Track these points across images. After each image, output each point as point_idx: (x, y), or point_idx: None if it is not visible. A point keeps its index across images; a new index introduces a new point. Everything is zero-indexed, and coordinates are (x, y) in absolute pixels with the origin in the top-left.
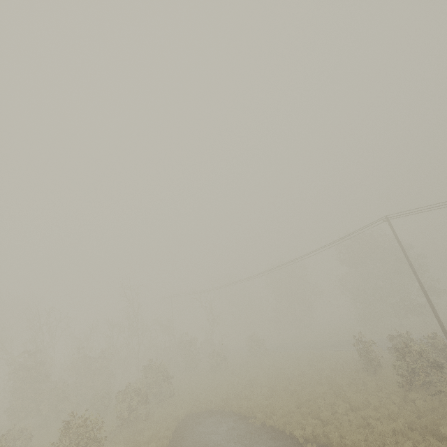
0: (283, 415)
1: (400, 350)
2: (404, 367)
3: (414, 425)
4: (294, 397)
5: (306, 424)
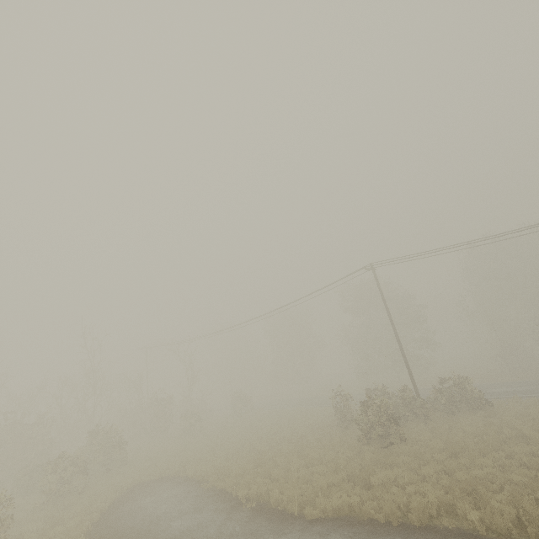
0: (236, 477)
1: (364, 404)
2: (364, 420)
3: (353, 477)
4: (255, 457)
5: (254, 484)
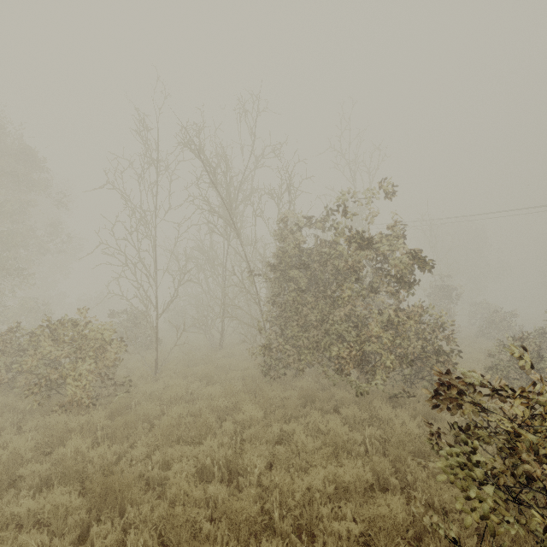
0: None
1: None
2: None
3: None
4: None
5: None
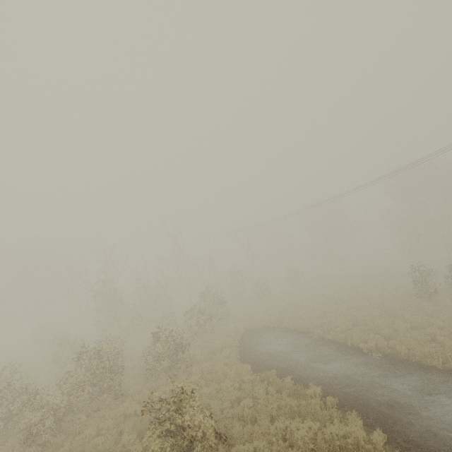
0: (342, 332)
1: None
2: None
3: None
4: (349, 318)
5: (367, 338)
